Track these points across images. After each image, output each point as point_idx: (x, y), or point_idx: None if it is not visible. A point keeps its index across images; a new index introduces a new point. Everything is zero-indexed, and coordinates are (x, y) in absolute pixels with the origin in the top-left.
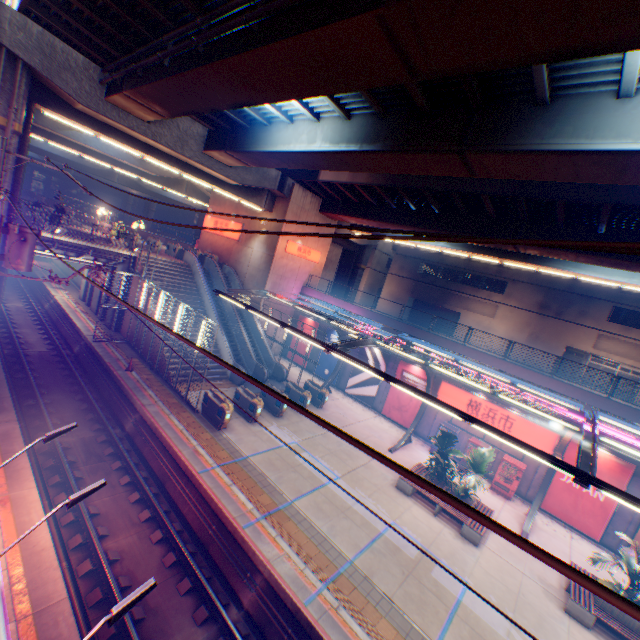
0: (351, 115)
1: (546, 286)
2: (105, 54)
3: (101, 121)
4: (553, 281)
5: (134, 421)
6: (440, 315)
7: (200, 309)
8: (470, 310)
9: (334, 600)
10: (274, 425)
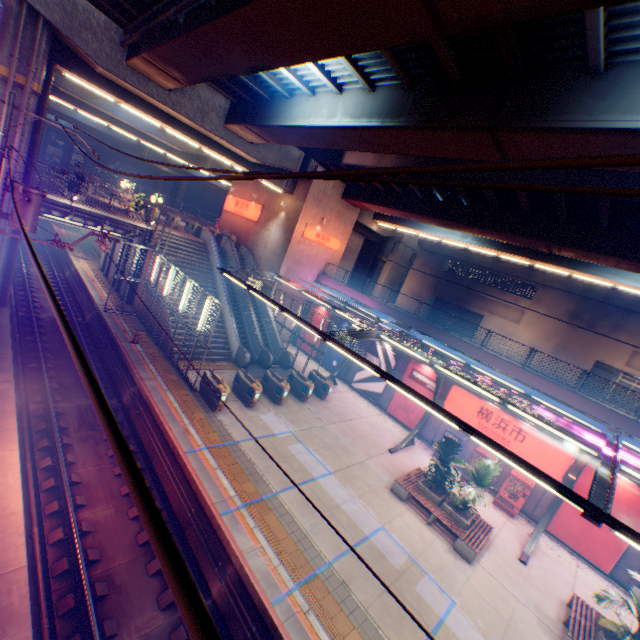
0: (375, 87)
1: (580, 294)
2: (127, 14)
3: (122, 87)
4: (588, 290)
5: (131, 393)
6: (461, 316)
7: (211, 288)
8: (494, 313)
9: (304, 603)
10: (272, 412)
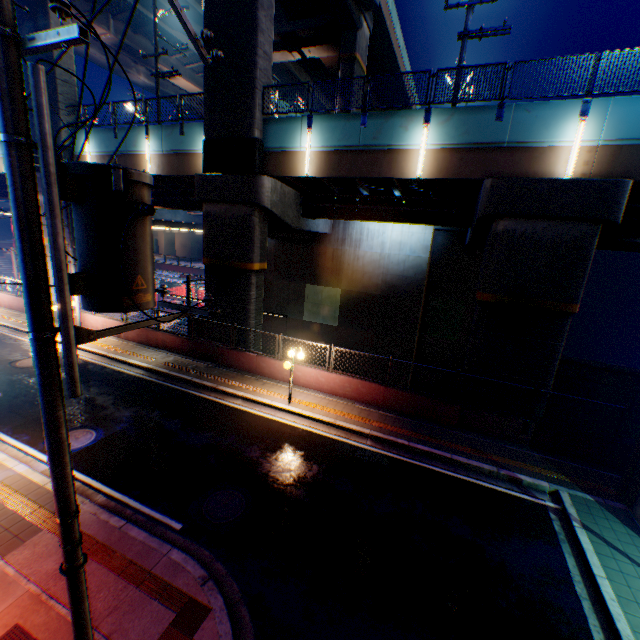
0: None
1: None
2: None
3: None
4: None
5: None
6: None
7: None
8: None
9: None
10: None
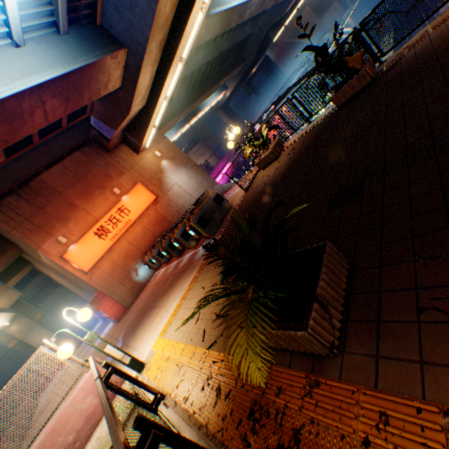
0: None
1: None
2: None
3: None
4: None
5: None
6: None
7: None
8: None
9: None
10: None
